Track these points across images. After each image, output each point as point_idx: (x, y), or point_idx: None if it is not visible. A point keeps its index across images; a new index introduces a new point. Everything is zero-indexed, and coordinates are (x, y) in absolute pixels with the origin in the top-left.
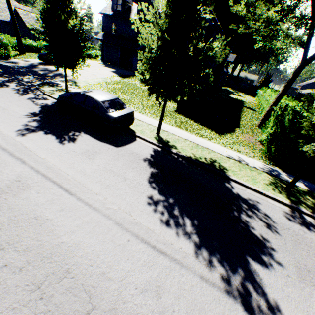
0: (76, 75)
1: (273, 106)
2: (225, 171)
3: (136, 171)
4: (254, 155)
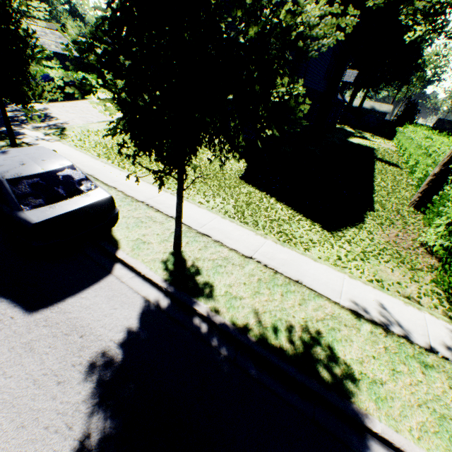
0: (72, 116)
1: (451, 164)
2: (349, 385)
3: (21, 447)
4: (420, 293)
